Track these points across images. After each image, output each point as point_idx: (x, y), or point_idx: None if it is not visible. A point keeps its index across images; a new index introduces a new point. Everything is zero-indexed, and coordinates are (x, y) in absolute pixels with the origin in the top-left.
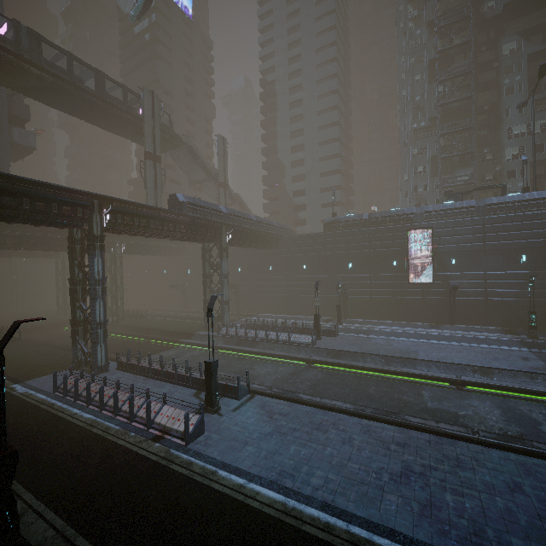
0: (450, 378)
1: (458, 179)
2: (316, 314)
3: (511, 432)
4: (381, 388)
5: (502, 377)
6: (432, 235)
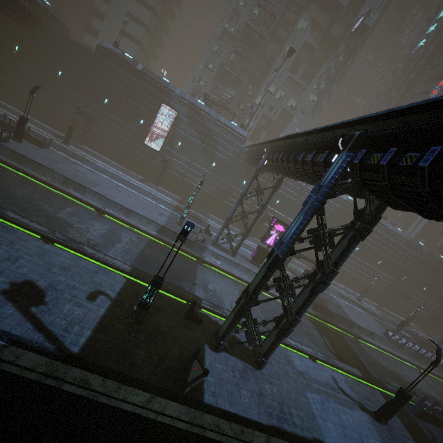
0: (97, 206)
1: (225, 94)
2: (23, 117)
3: (93, 242)
4: (34, 195)
5: (134, 217)
6: (176, 117)
